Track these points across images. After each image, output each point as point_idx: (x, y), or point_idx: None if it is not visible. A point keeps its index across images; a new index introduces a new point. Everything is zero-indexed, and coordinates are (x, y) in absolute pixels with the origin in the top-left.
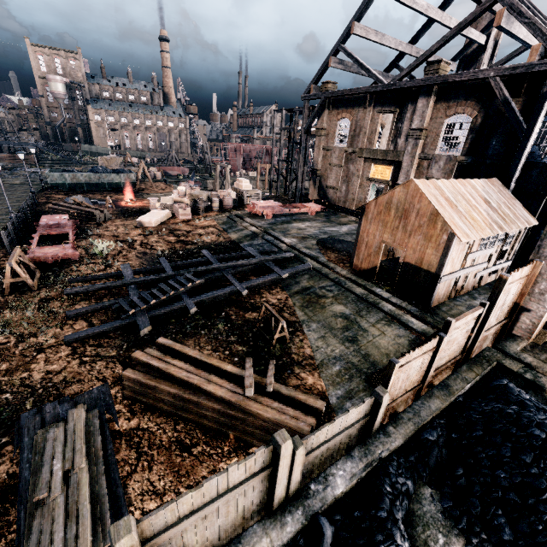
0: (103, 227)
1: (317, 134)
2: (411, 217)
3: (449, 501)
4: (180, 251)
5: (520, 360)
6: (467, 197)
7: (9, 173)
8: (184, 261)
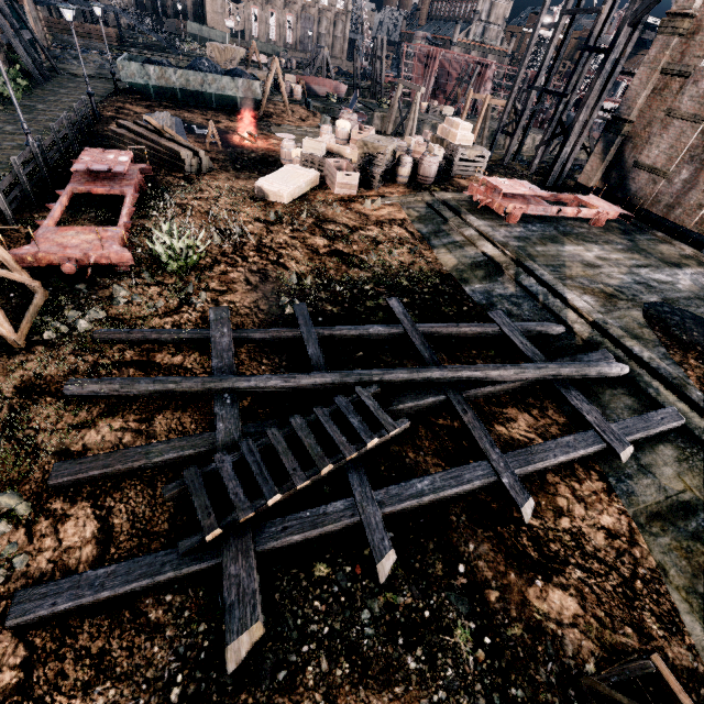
0: (194, 189)
1: (664, 29)
2: None
3: None
4: (337, 285)
5: None
6: None
7: (75, 57)
8: (349, 326)
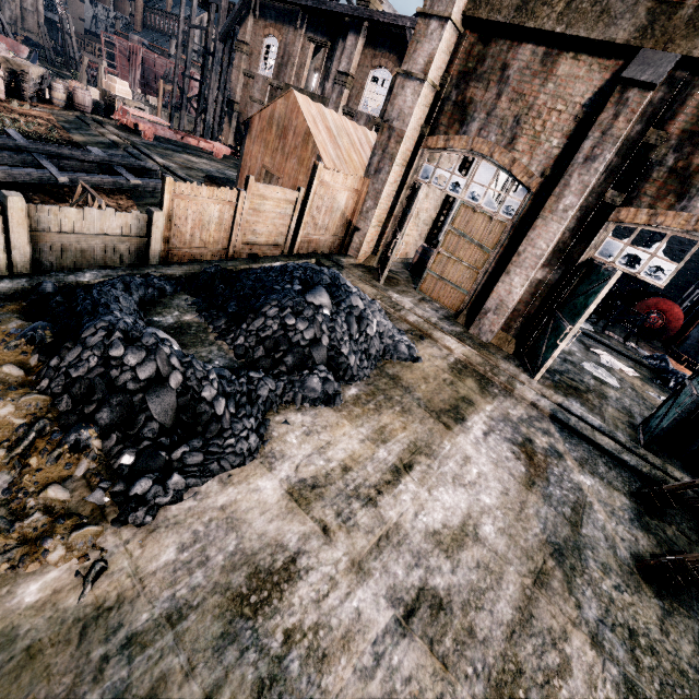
0: None
1: (238, 49)
2: (289, 136)
3: (199, 299)
4: None
5: (337, 263)
6: (354, 138)
7: None
8: None
